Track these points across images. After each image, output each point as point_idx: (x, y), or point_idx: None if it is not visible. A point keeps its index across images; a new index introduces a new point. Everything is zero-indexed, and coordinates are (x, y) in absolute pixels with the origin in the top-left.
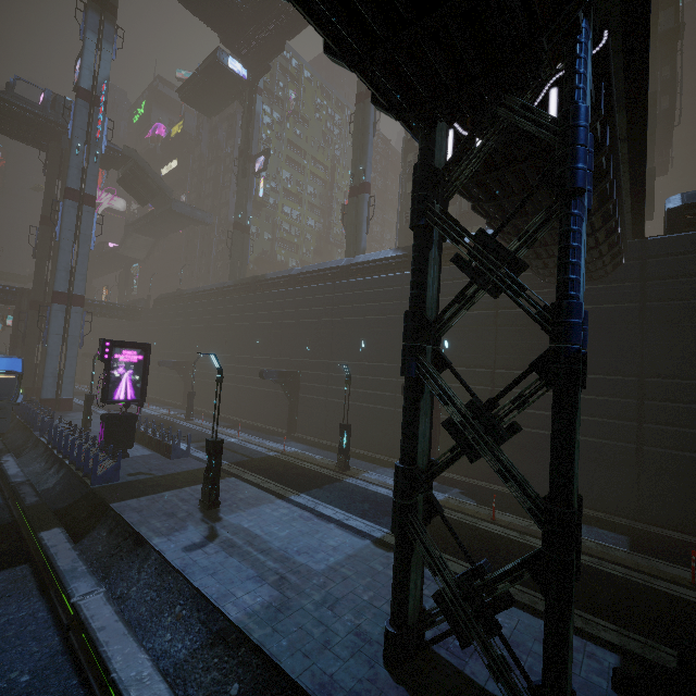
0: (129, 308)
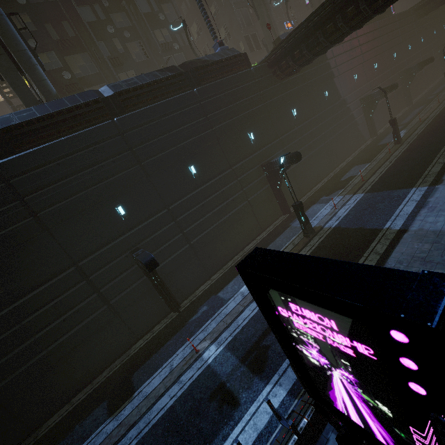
0: None
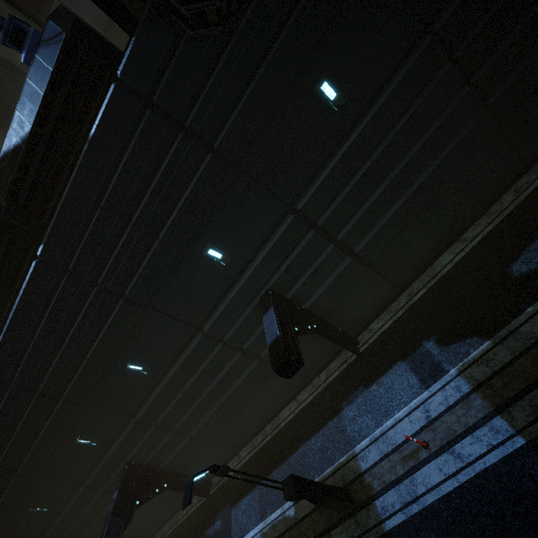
0: None
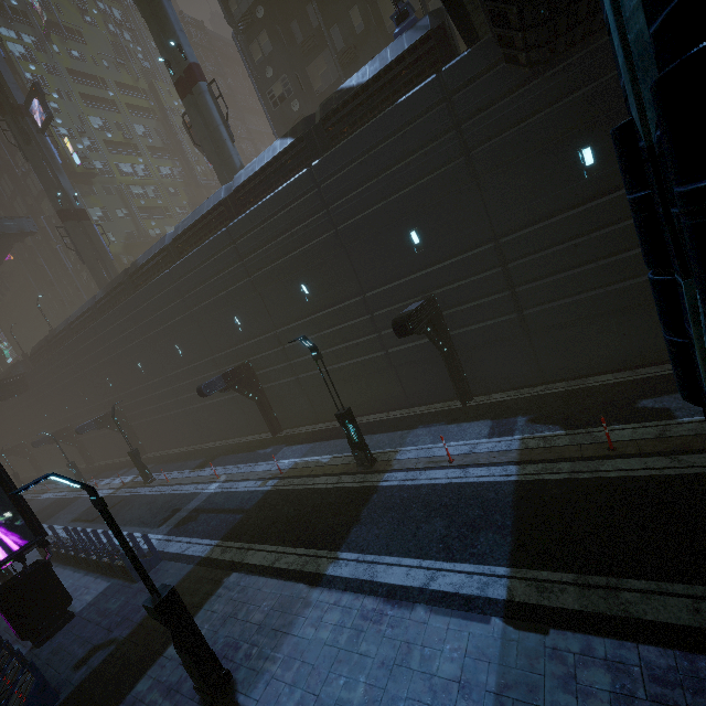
0: (4, 383)
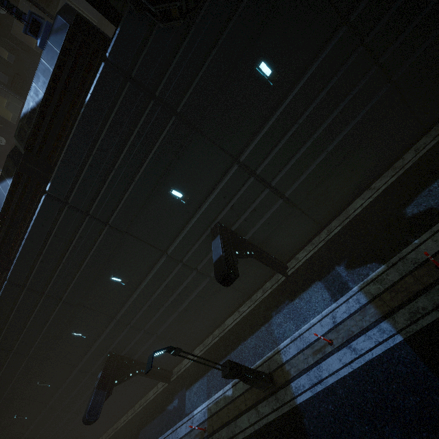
0: None
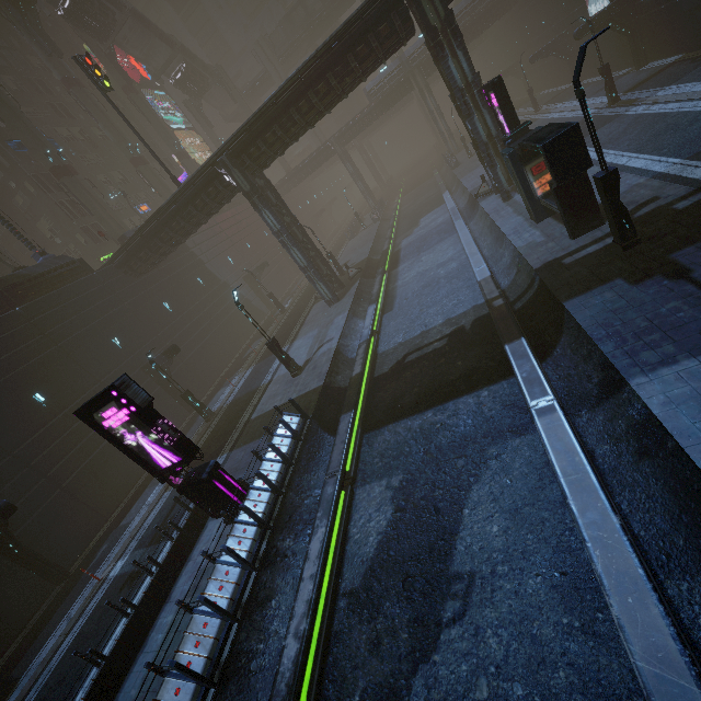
0: None
